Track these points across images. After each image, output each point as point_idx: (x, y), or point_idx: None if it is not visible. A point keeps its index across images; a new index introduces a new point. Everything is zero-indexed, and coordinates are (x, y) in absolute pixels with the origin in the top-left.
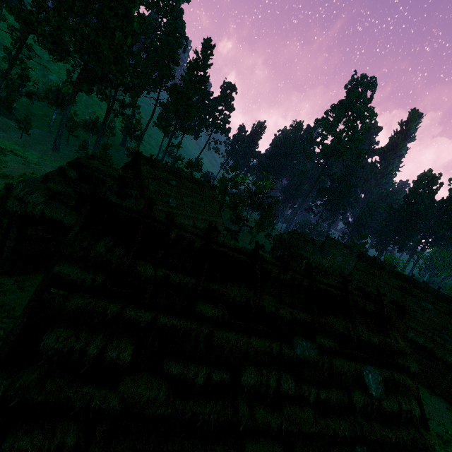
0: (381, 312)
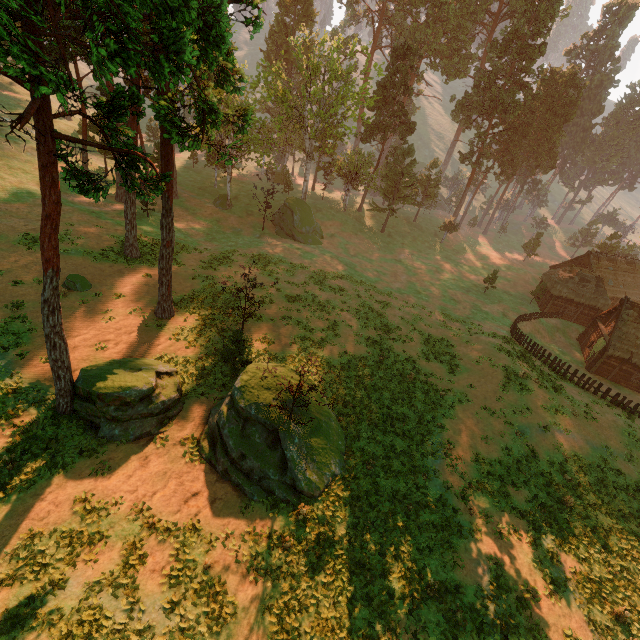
0: None
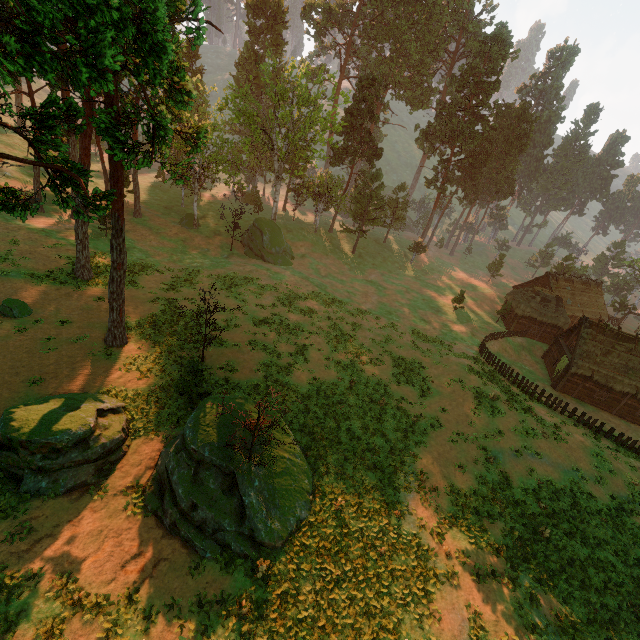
0: None
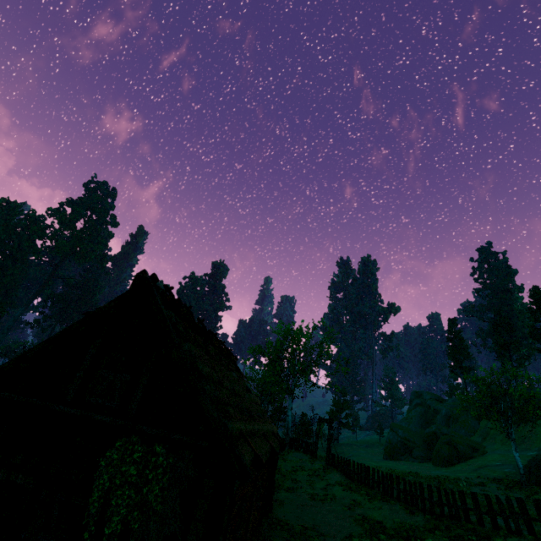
0: (233, 360)
